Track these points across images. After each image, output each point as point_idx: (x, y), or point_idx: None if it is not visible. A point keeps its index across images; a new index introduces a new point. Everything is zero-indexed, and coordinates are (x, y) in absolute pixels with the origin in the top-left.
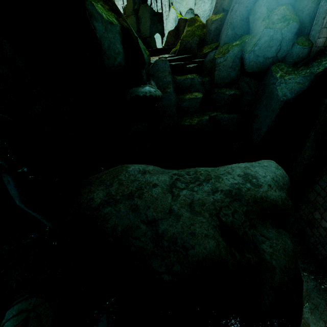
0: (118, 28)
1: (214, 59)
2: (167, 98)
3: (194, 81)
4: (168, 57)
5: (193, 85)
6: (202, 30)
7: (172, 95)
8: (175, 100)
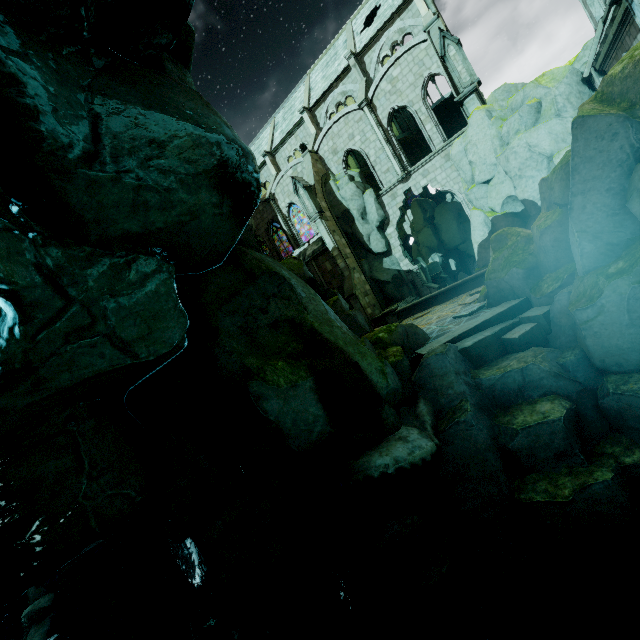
0: (309, 383)
1: (570, 313)
2: (464, 435)
3: (530, 373)
4: (470, 314)
5: (533, 383)
6: (526, 249)
7: (475, 425)
8: (486, 436)
